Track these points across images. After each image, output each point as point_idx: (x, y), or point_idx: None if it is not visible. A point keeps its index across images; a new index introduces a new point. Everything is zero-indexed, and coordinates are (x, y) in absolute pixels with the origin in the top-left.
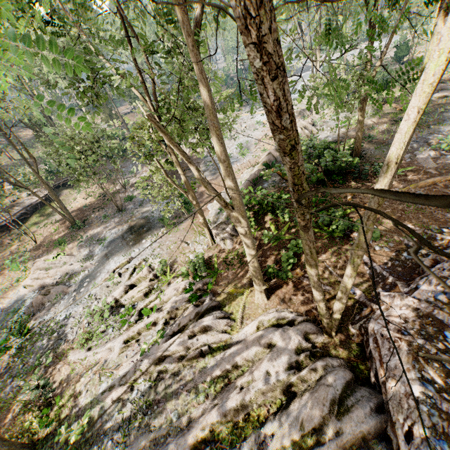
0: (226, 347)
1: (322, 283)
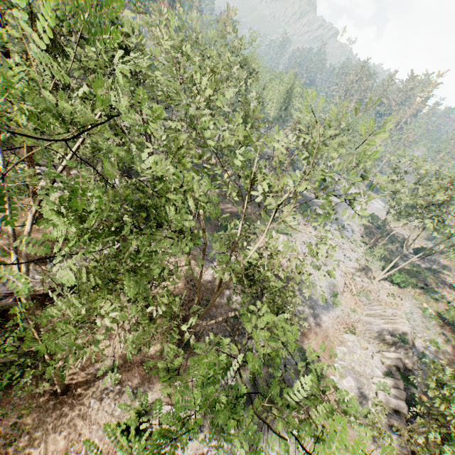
0: None
1: None
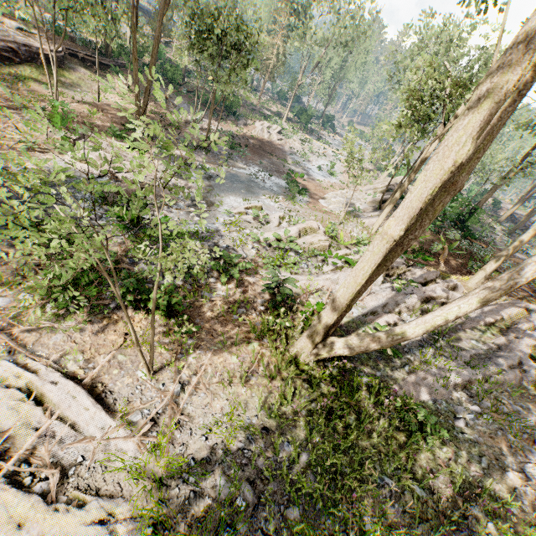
0: None
1: None
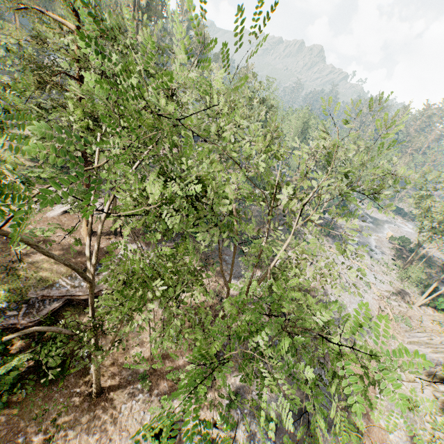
0: None
1: None
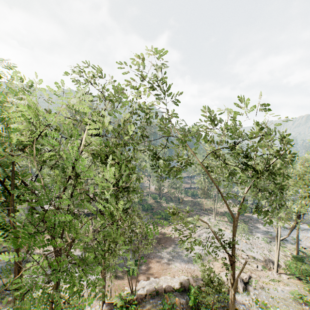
0: None
1: None
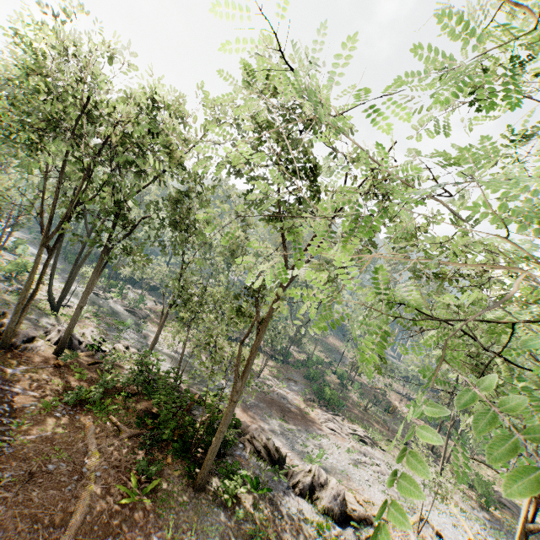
0: (40, 337)
1: (38, 368)
